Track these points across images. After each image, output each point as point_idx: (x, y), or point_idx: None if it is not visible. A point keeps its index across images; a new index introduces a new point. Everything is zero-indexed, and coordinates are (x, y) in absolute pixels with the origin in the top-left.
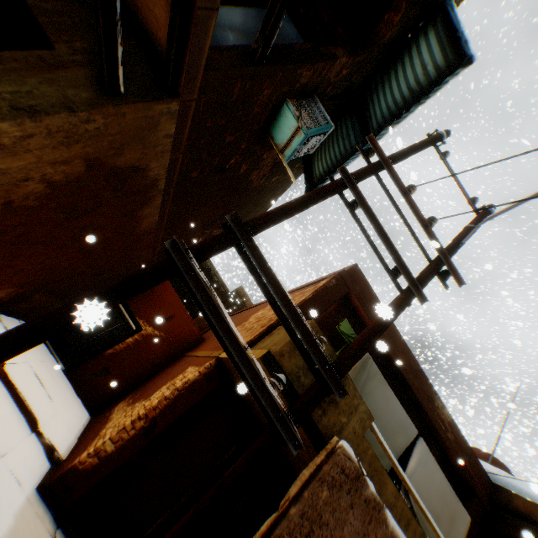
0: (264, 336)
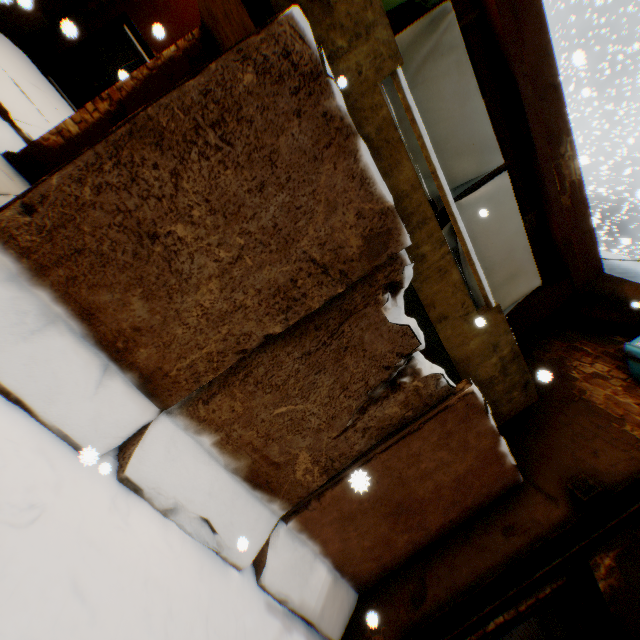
0: None
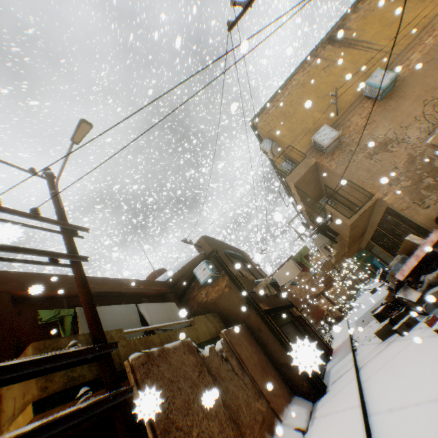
0: None
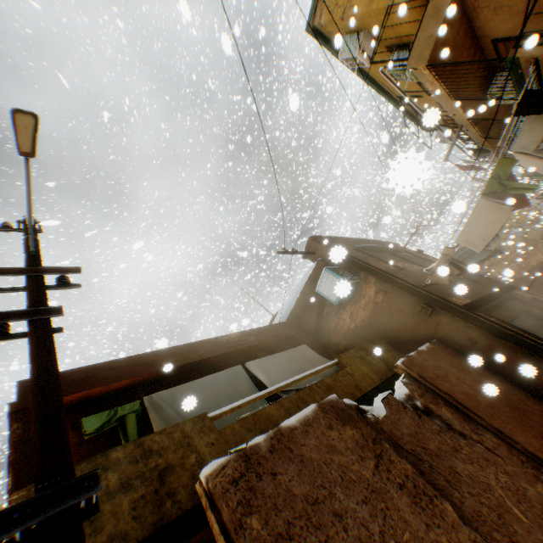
0: None
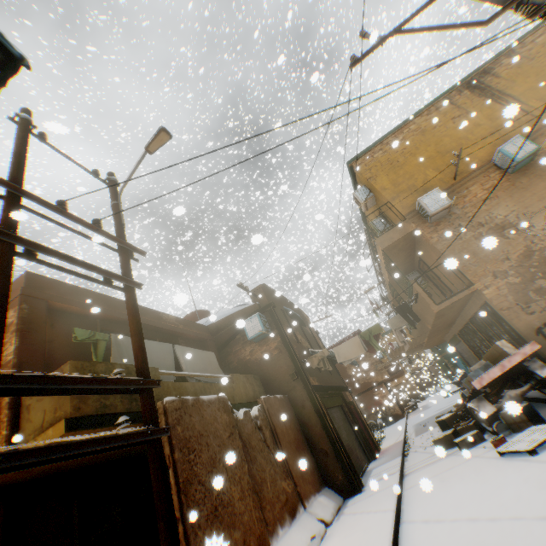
0: (18, 418)
